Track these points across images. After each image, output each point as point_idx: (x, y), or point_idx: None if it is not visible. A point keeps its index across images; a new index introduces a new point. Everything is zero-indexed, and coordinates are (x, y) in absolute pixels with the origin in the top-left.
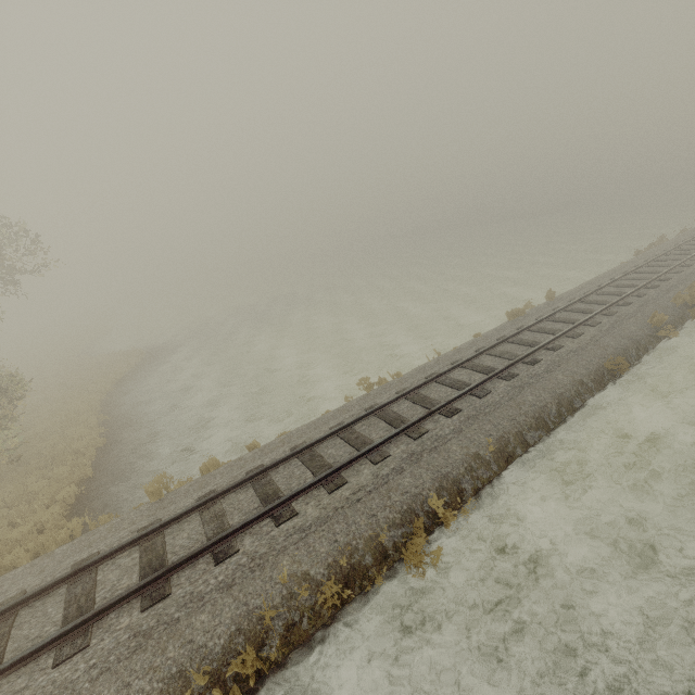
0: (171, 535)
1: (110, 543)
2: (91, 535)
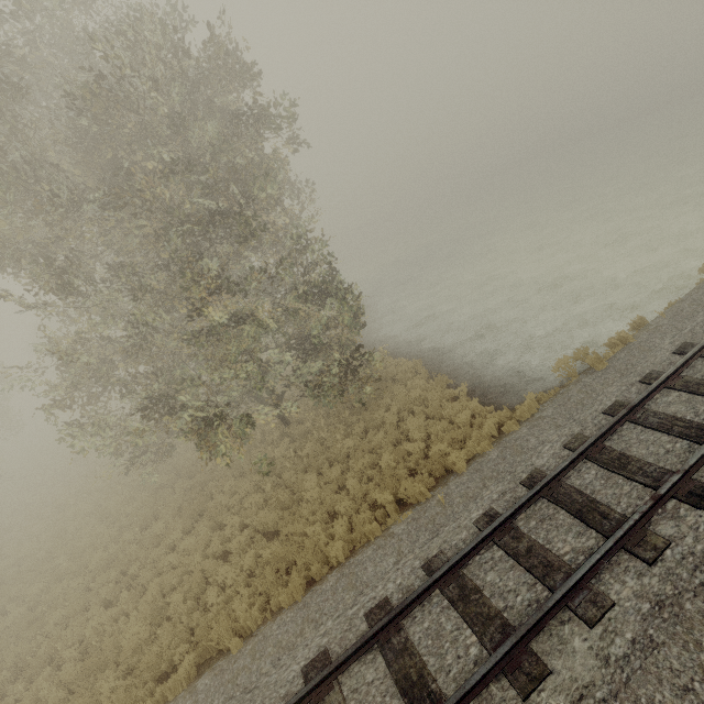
0: (695, 376)
1: (617, 395)
2: (567, 400)
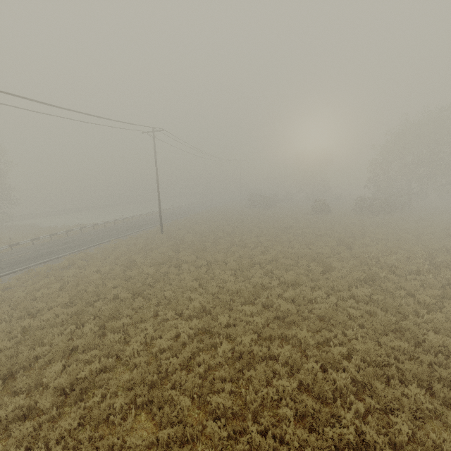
0: None
1: None
2: None
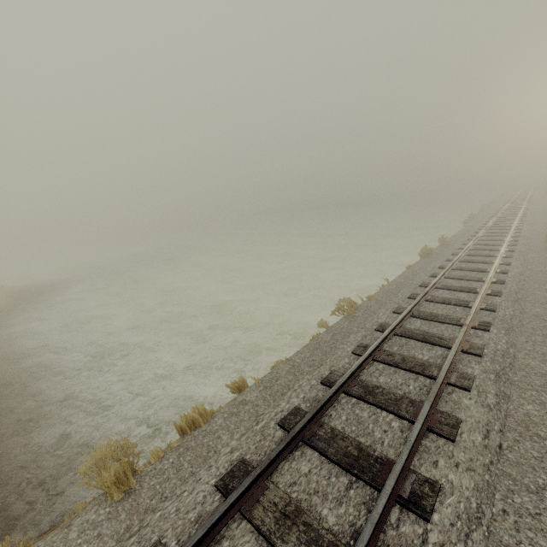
0: None
1: None
2: None
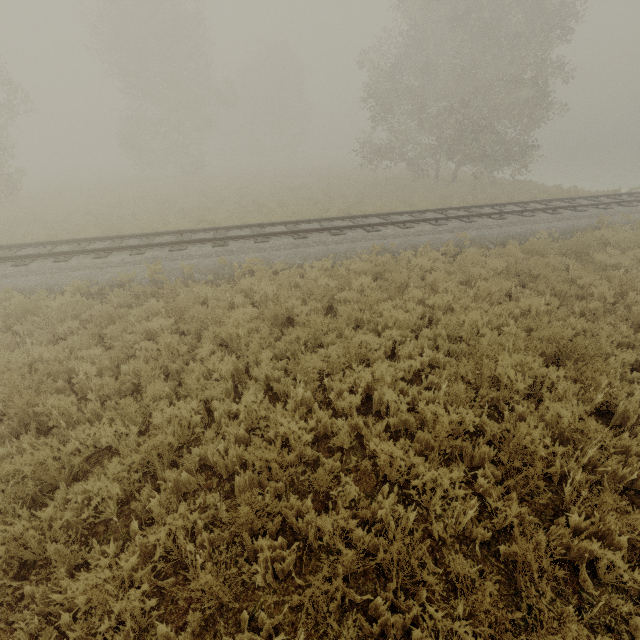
0: None
1: None
2: None
